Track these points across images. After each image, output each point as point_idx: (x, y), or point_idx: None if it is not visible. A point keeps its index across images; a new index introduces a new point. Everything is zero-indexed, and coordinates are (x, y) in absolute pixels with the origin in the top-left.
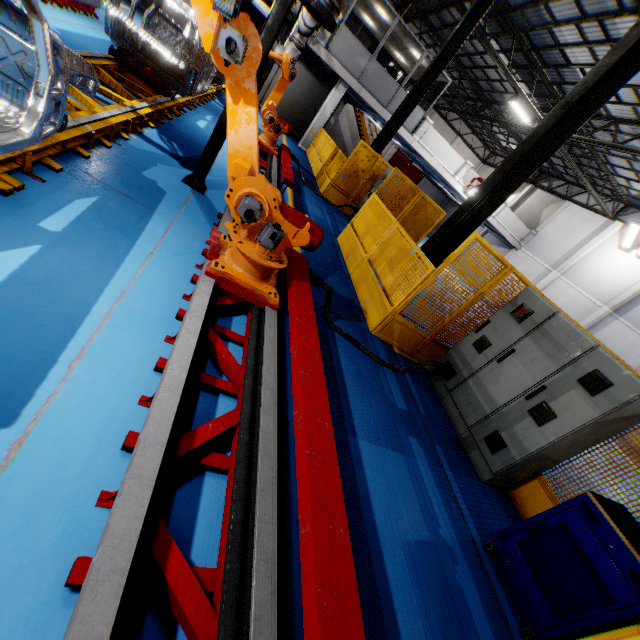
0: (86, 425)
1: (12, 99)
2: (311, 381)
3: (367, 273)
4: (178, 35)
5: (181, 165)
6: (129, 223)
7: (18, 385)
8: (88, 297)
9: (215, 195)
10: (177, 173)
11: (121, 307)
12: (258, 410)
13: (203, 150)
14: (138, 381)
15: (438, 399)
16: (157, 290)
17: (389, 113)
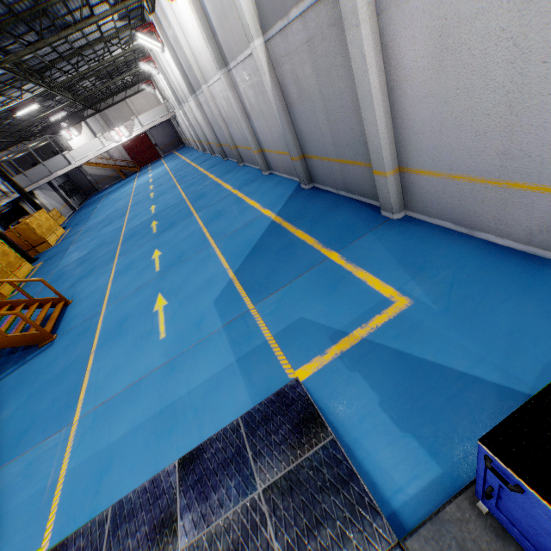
0: None
1: None
2: None
3: None
4: None
5: None
6: None
7: None
8: None
9: None
10: None
11: None
12: None
13: None
14: None
15: None
16: None
17: (55, 173)
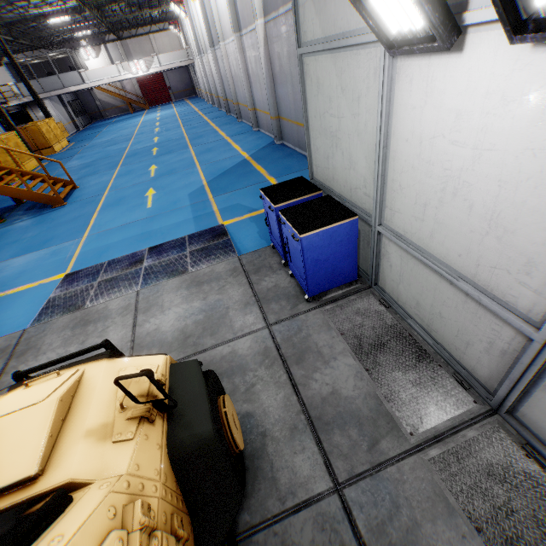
0: None
1: None
2: None
3: None
4: None
5: None
6: None
7: None
8: None
9: None
10: None
11: None
12: None
13: None
14: None
15: None
16: None
17: (68, 88)
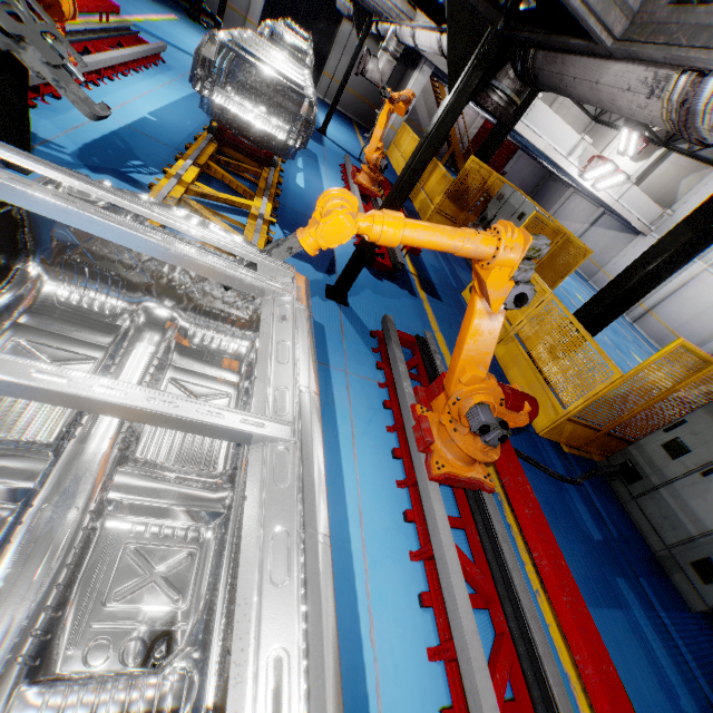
0: (410, 709)
1: (230, 328)
2: (576, 608)
3: (517, 353)
4: (262, 75)
5: (315, 270)
6: (322, 400)
7: (354, 685)
8: (343, 534)
9: (355, 299)
10: (318, 286)
11: (367, 532)
12: (526, 640)
13: (349, 264)
14: (416, 629)
15: (620, 504)
16: (377, 488)
17: None
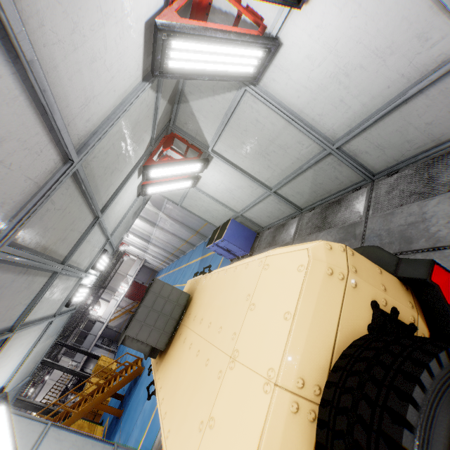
0: None
1: None
2: None
3: None
4: None
5: None
6: None
7: None
8: None
9: None
10: None
11: None
12: None
13: None
14: None
15: None
16: None
17: (98, 334)
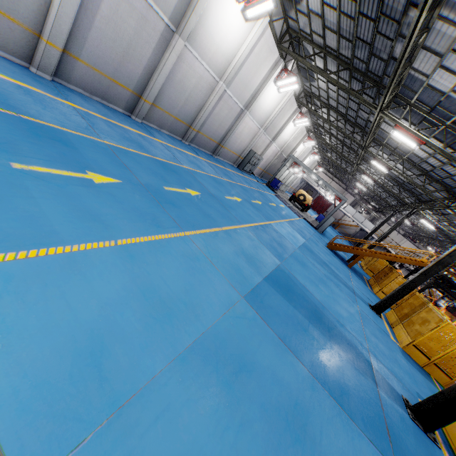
0: None
1: None
2: None
3: None
4: None
5: None
6: None
7: None
8: None
9: None
10: None
11: None
12: None
13: None
14: None
15: None
16: None
17: None
